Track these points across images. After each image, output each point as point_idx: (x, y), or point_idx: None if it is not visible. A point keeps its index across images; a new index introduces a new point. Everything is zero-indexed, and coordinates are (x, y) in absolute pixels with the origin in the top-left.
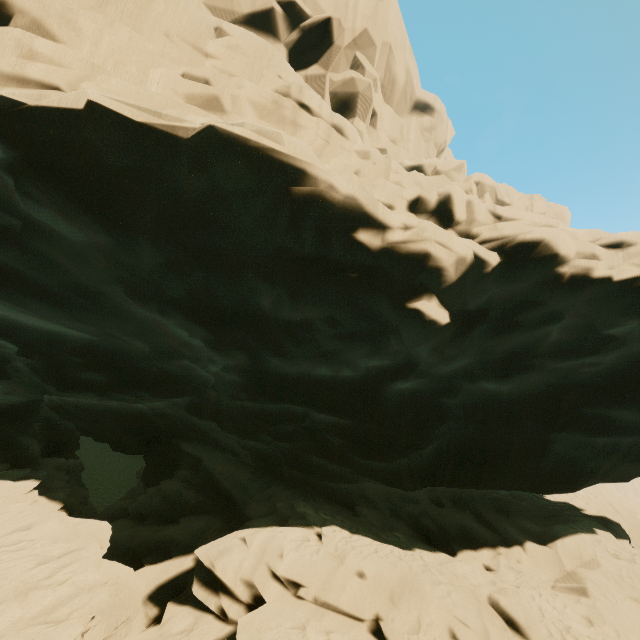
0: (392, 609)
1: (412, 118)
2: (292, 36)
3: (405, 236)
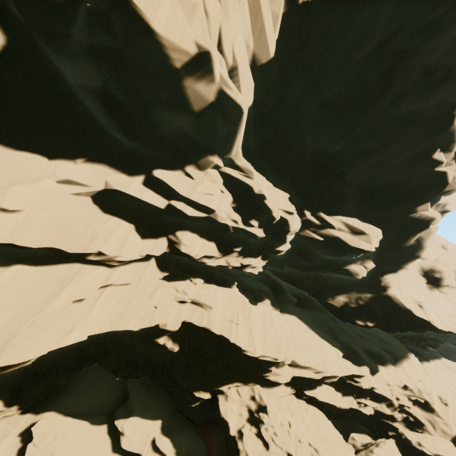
0: None
1: None
2: (440, 209)
3: None
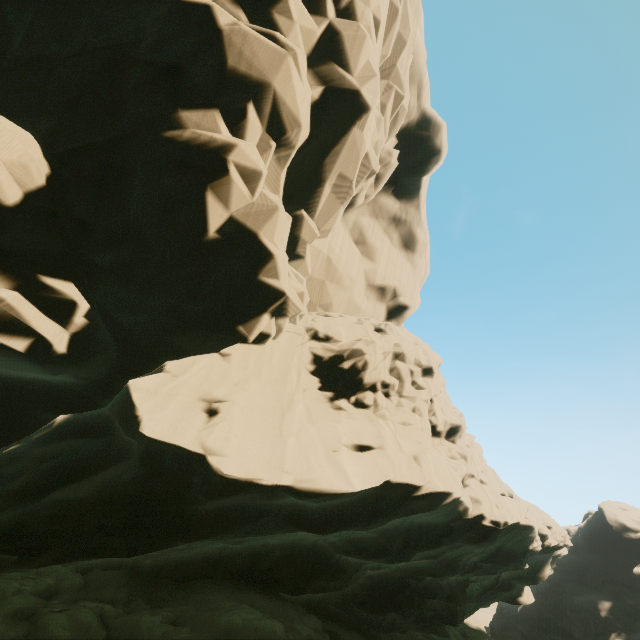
0: None
1: None
2: (392, 301)
3: (537, 545)
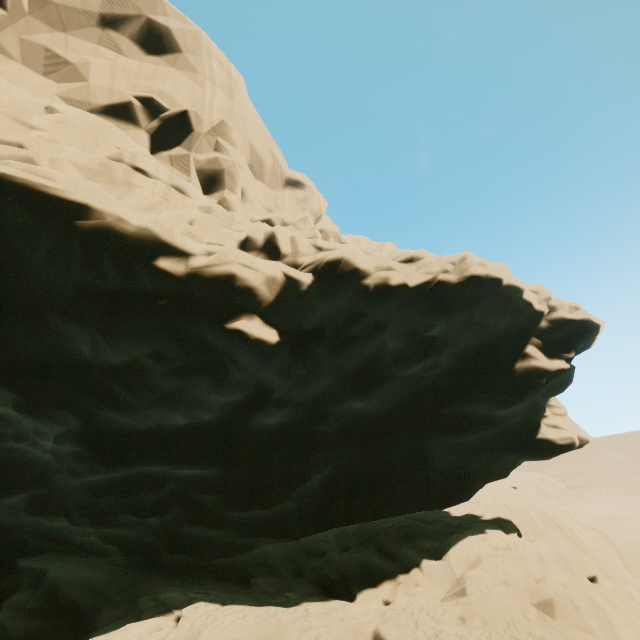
0: None
1: (286, 192)
2: (153, 124)
3: (207, 260)
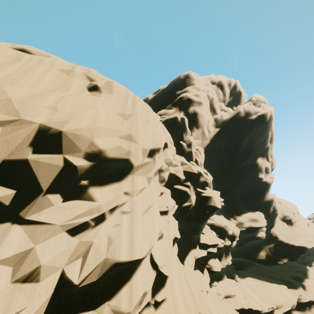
0: None
1: None
2: None
3: None
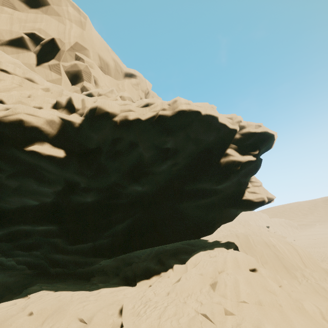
0: (37, 327)
1: (125, 80)
2: (37, 48)
3: (4, 113)
